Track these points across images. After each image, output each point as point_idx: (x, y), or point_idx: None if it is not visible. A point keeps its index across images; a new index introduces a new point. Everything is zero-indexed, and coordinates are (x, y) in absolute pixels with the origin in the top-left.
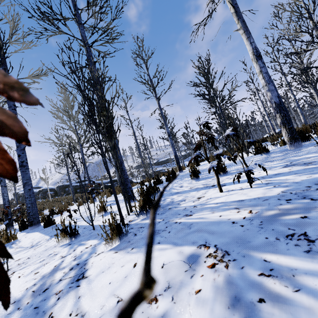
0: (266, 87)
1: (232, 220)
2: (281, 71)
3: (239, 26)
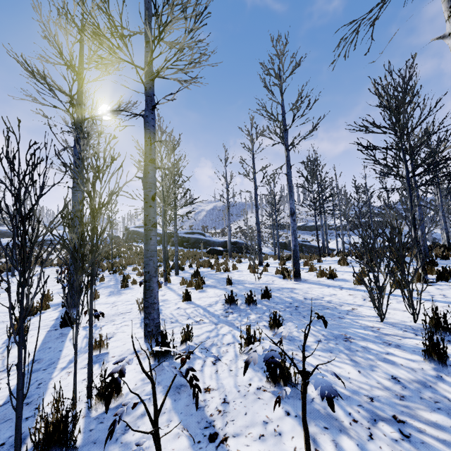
0: None
1: None
2: None
3: (450, 27)
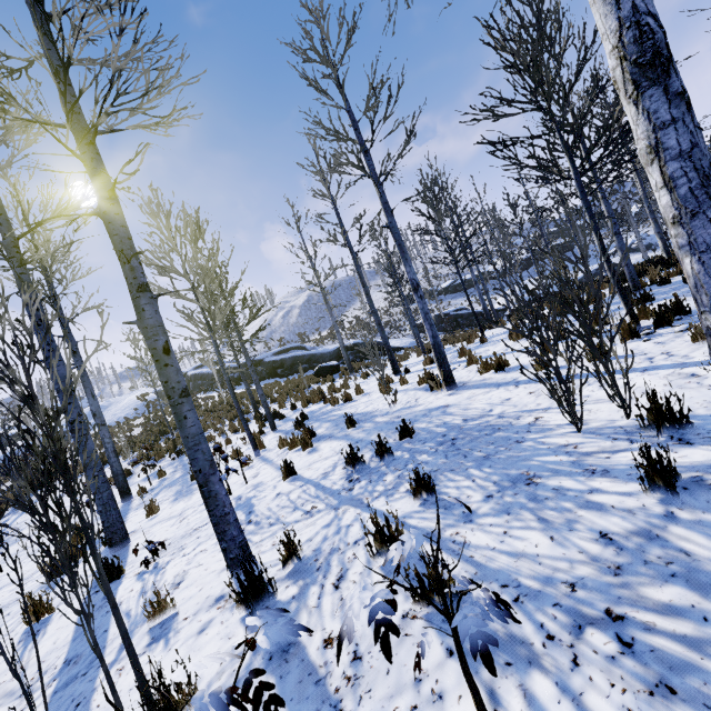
0: (677, 228)
1: None
2: None
3: None
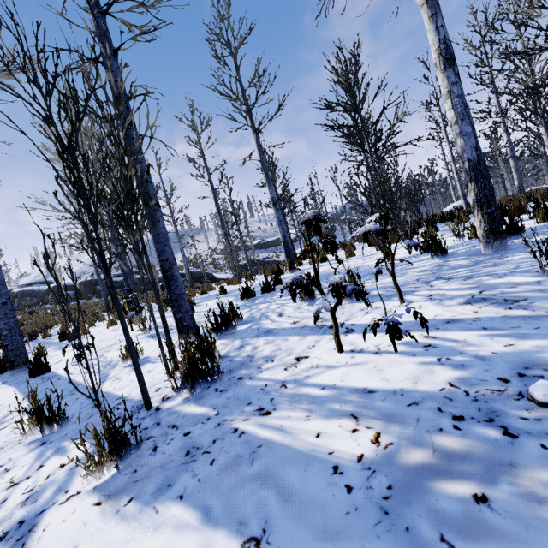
0: (456, 126)
1: (336, 461)
2: (493, 86)
3: None
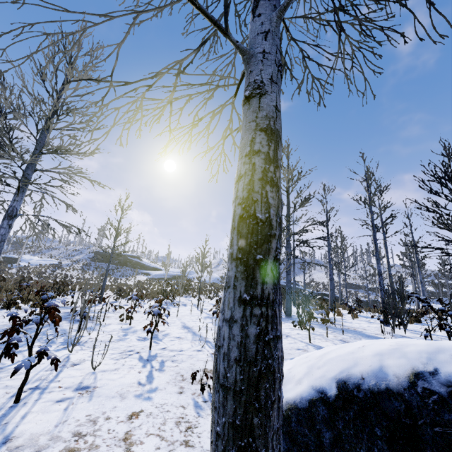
0: None
1: None
2: None
3: None
